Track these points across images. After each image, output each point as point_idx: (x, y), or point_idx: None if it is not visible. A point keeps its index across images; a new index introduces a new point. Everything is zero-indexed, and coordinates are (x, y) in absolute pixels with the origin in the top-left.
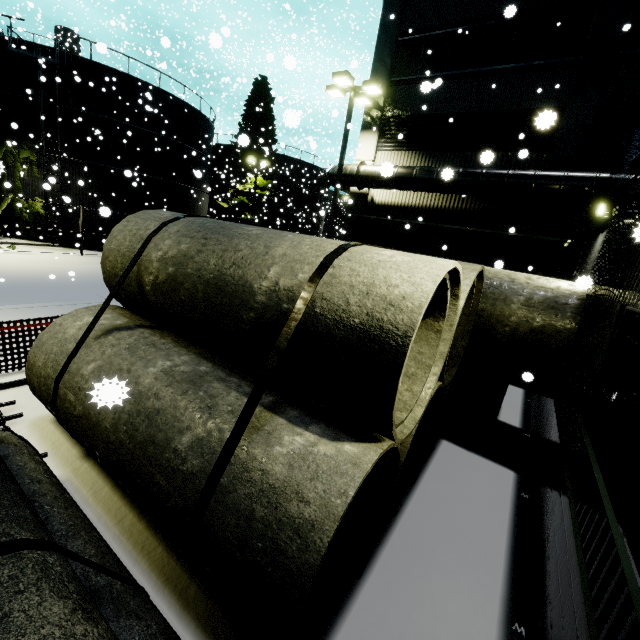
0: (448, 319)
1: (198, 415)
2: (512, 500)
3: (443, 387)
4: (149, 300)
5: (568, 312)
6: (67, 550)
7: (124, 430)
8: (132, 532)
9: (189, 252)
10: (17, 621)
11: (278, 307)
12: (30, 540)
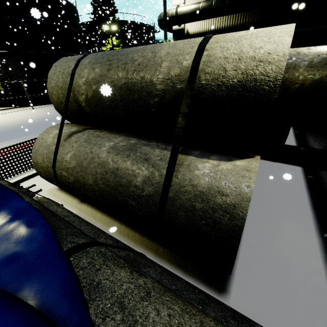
0: None
1: (141, 165)
2: (304, 180)
3: None
4: (86, 112)
5: None
6: (106, 244)
7: (101, 183)
8: (120, 230)
9: (102, 72)
10: (106, 285)
11: (174, 89)
12: (87, 242)
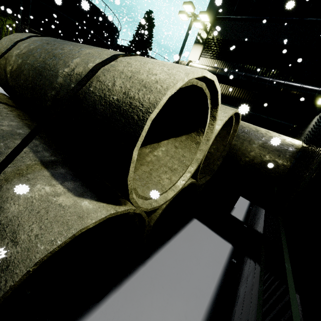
0: (206, 135)
1: None
2: (225, 262)
3: (197, 184)
4: (9, 85)
5: (287, 155)
6: None
7: None
8: None
9: (33, 50)
10: None
11: (68, 86)
12: None
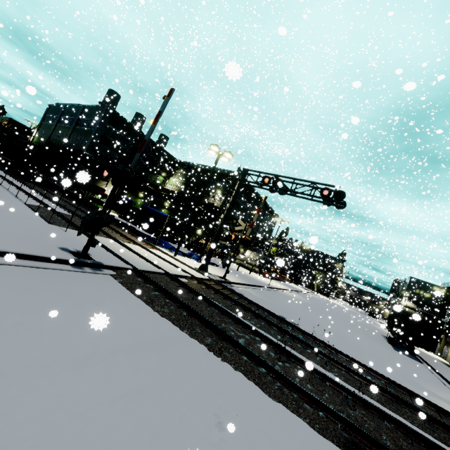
0: None
1: None
2: None
3: None
4: None
5: None
6: None
7: None
8: None
9: None
10: None
11: None
12: None
